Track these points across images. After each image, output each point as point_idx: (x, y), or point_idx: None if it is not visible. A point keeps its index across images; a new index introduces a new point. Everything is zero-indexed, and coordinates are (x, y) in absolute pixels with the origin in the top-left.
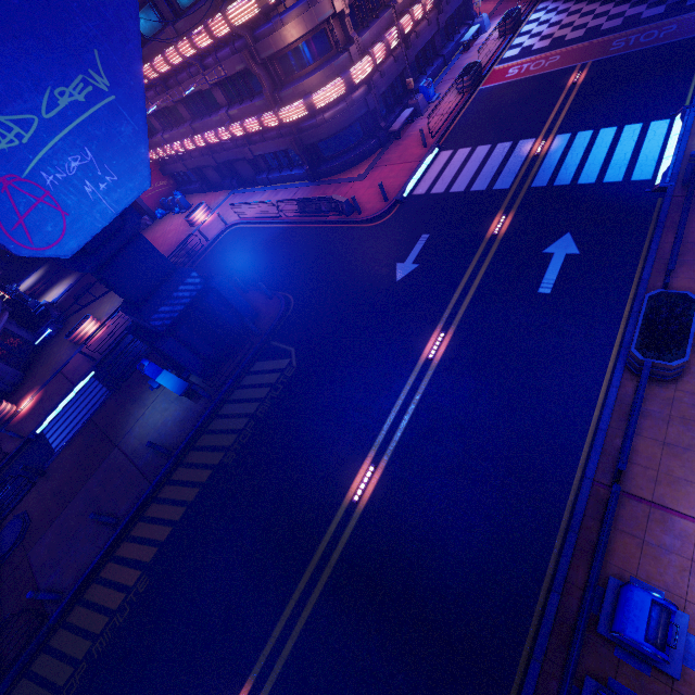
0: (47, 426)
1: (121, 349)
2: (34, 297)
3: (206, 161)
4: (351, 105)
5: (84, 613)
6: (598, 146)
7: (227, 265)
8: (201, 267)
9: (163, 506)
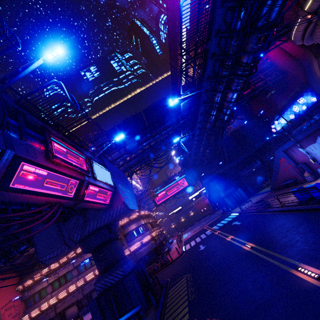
0: None
1: None
2: None
3: (75, 298)
4: (152, 244)
5: None
6: (222, 222)
7: None
8: None
9: None
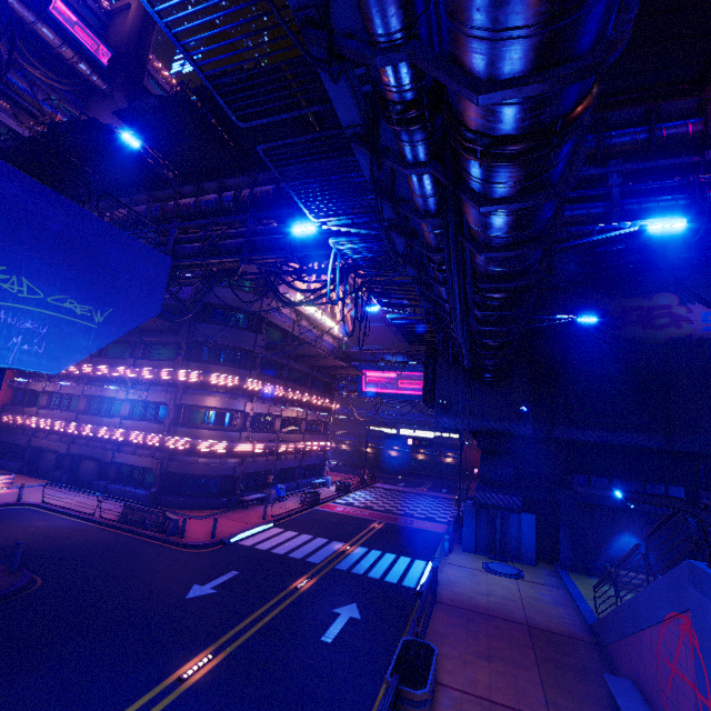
0: None
1: None
2: None
3: (59, 446)
4: (223, 463)
5: None
6: (384, 560)
7: None
8: None
9: None
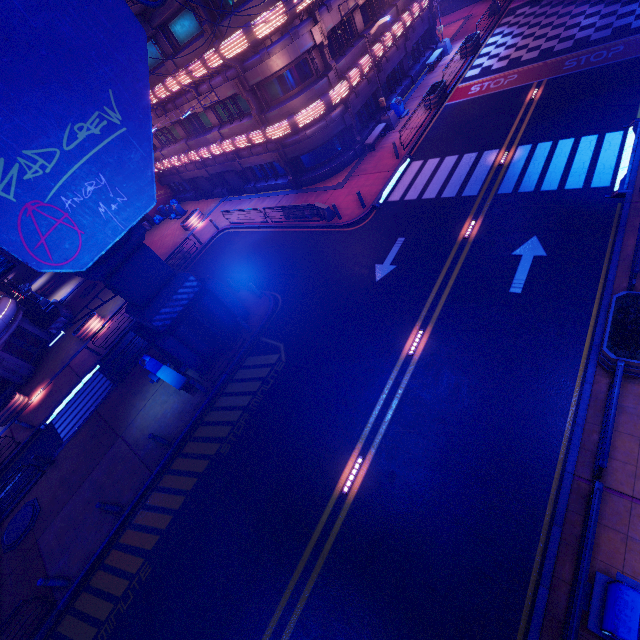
0: (56, 416)
1: (123, 344)
2: (44, 295)
3: (200, 173)
4: (330, 123)
5: (90, 599)
6: (558, 155)
7: (219, 266)
8: (196, 268)
9: (163, 495)
